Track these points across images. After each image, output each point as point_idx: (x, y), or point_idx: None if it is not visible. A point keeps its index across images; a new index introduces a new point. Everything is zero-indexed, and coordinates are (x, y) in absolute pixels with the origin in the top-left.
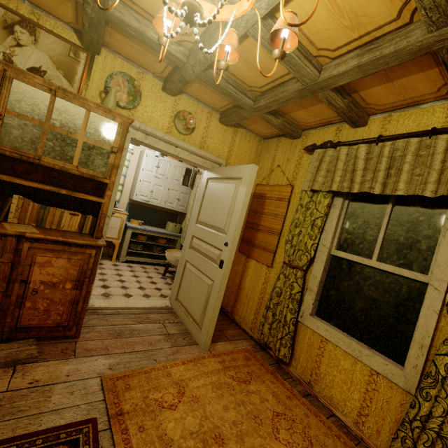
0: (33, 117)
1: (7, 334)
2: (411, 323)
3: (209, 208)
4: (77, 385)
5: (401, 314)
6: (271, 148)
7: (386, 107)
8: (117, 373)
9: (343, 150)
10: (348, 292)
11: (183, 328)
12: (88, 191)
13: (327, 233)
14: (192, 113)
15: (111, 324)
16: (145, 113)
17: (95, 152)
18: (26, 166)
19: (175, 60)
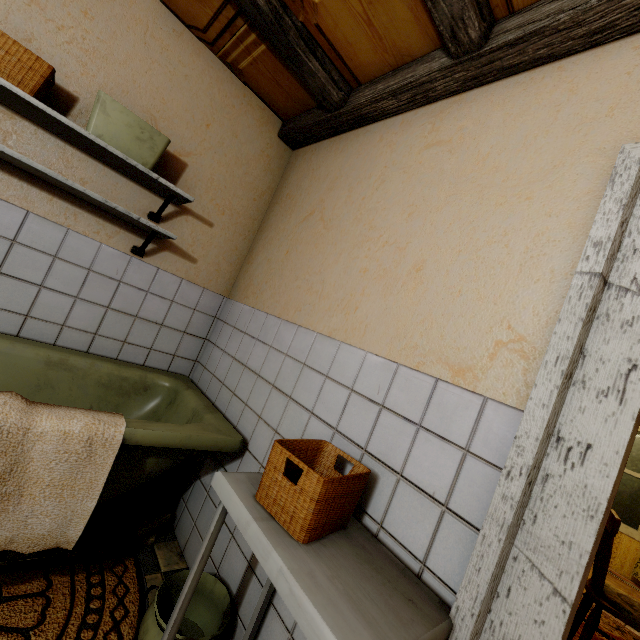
0: None
1: None
2: (639, 505)
3: None
4: None
5: (634, 499)
6: None
7: None
8: None
9: None
10: None
11: None
12: None
13: None
14: None
15: None
16: None
17: None
18: None
19: None
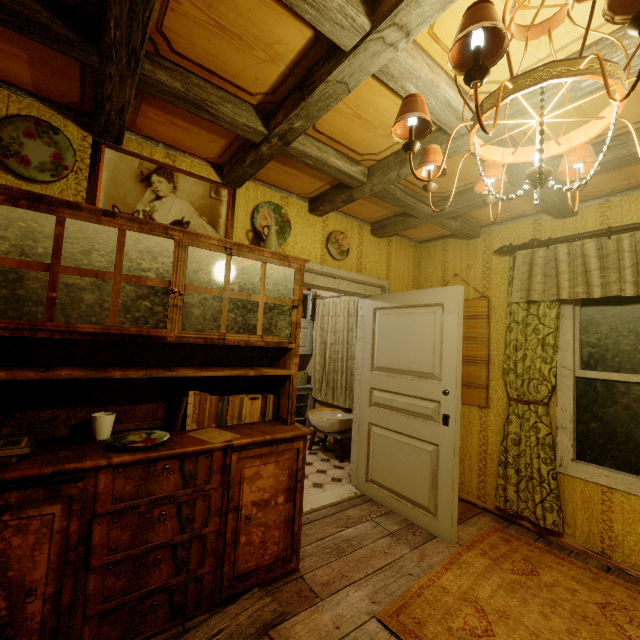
0: (211, 287)
1: (226, 590)
2: None
3: (393, 348)
4: (359, 637)
5: None
6: (435, 254)
7: (601, 193)
8: (389, 606)
9: (561, 249)
10: (617, 421)
11: (399, 520)
12: (254, 362)
13: (564, 351)
14: (343, 231)
15: (317, 539)
16: (296, 244)
17: (276, 313)
18: (185, 348)
19: (351, 182)
